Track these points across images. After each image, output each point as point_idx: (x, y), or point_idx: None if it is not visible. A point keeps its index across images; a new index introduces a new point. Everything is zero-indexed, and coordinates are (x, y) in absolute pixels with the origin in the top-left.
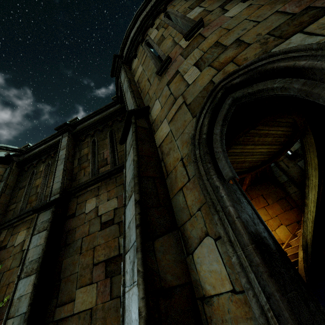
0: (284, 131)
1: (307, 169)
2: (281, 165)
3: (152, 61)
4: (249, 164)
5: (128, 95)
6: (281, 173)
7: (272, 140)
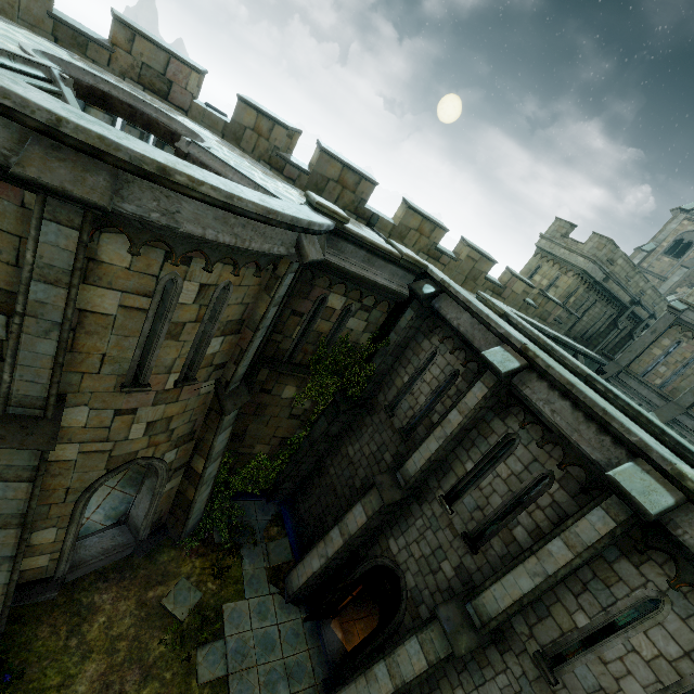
0: None
1: None
2: None
3: (138, 352)
4: None
5: (41, 344)
6: None
7: None
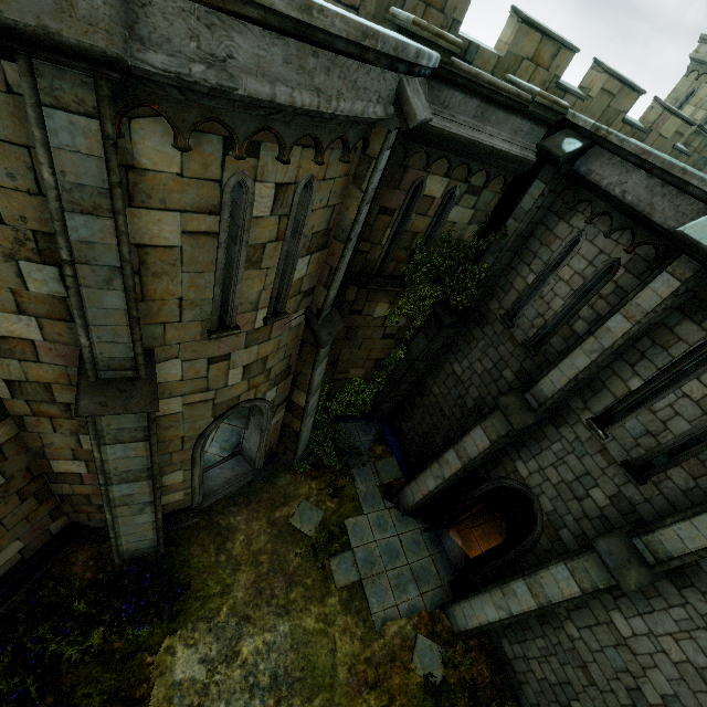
0: None
1: None
2: None
3: (217, 290)
4: None
5: (107, 298)
6: None
7: None
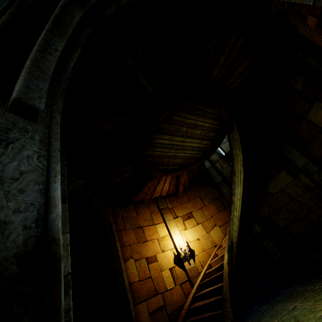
0: (212, 124)
1: (234, 165)
2: (216, 166)
3: None
4: (181, 160)
5: None
6: (216, 174)
7: (201, 133)
